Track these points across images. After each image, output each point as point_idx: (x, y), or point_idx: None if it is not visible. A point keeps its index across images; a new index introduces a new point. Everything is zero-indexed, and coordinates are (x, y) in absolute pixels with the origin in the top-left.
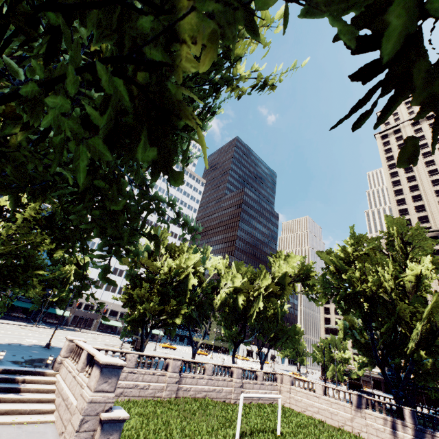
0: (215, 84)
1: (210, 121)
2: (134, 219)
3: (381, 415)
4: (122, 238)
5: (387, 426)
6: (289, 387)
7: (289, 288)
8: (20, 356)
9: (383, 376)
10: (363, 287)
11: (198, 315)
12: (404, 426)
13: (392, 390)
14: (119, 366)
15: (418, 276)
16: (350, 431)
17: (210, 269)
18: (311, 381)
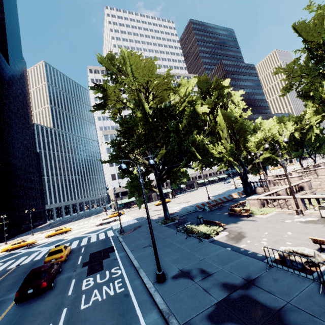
0: None
1: None
2: None
3: None
4: None
5: None
6: None
7: None
8: None
9: None
10: None
11: None
12: None
13: None
14: None
15: None
16: None
17: None
18: None
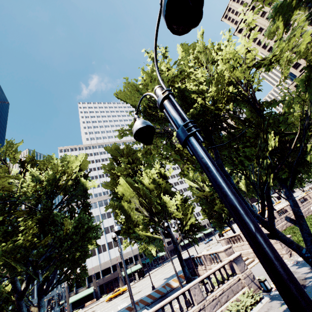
0: None
1: None
2: None
3: None
4: None
5: None
6: None
7: None
8: None
9: None
10: None
11: None
12: None
13: None
14: None
15: None
16: None
17: None
18: None
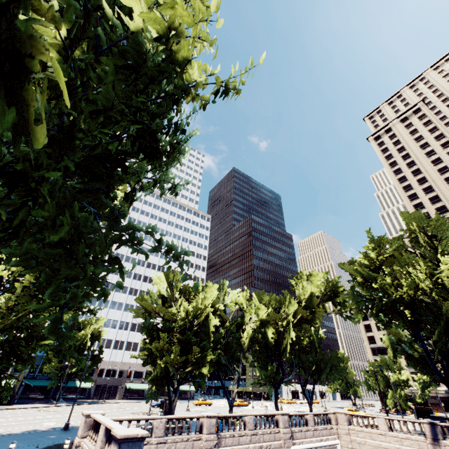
0: (170, 95)
1: (186, 144)
2: (91, 247)
3: None
4: (84, 274)
5: None
6: (347, 427)
7: (319, 310)
8: (34, 445)
9: None
10: (399, 293)
11: (227, 359)
12: None
13: None
14: (140, 438)
15: None
16: None
17: (230, 305)
18: (371, 416)
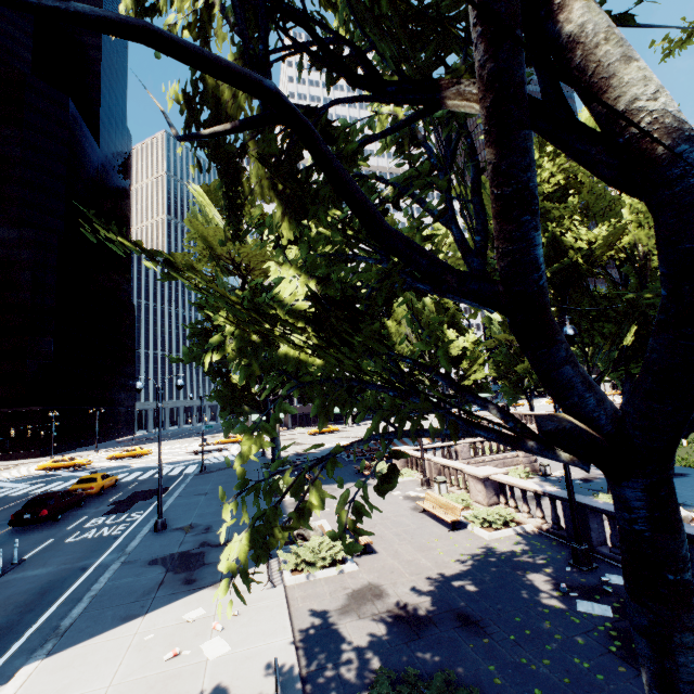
0: None
1: None
2: None
3: None
4: None
5: None
6: None
7: None
8: None
9: None
10: None
11: None
12: None
13: None
14: None
15: None
16: None
17: None
18: None
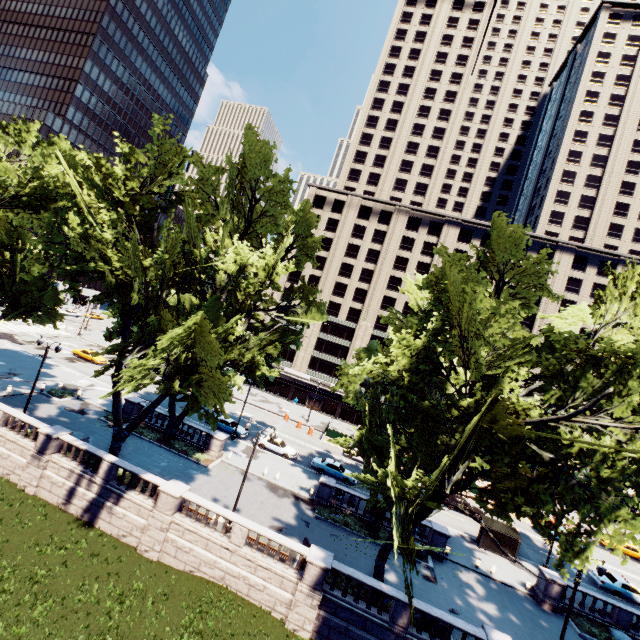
0: None
1: None
2: None
3: (72, 465)
4: None
5: (71, 480)
6: None
7: None
8: None
9: (113, 409)
10: (106, 265)
11: None
12: (92, 483)
13: (114, 428)
14: None
15: (246, 265)
16: (17, 483)
17: None
18: None
